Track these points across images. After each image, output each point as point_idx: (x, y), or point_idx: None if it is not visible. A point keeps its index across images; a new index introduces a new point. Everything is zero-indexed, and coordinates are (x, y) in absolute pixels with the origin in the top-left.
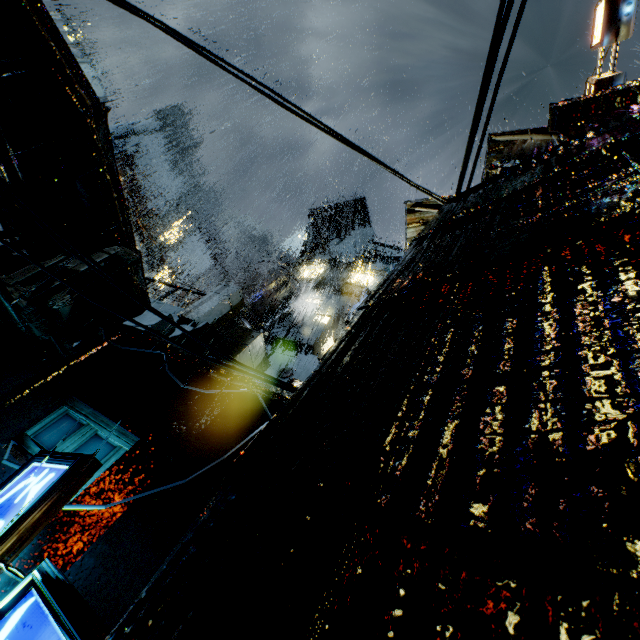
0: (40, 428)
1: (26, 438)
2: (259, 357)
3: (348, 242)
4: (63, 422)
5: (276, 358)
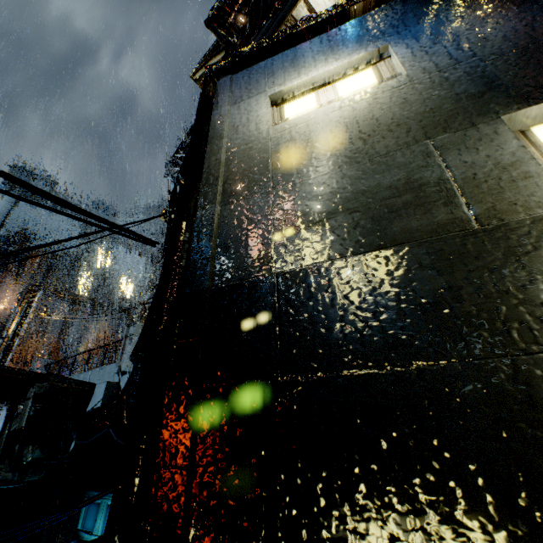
0: (82, 520)
1: (79, 532)
2: None
3: None
4: (90, 509)
5: None
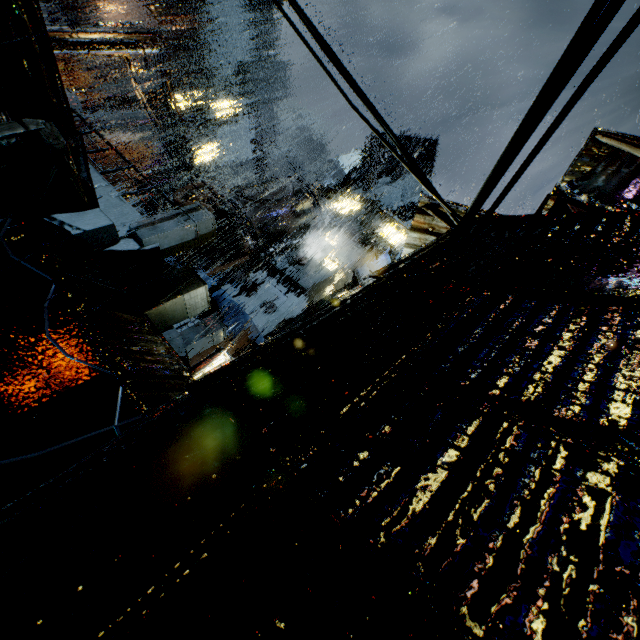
0: None
1: None
2: (198, 309)
3: (398, 186)
4: None
5: (266, 288)
